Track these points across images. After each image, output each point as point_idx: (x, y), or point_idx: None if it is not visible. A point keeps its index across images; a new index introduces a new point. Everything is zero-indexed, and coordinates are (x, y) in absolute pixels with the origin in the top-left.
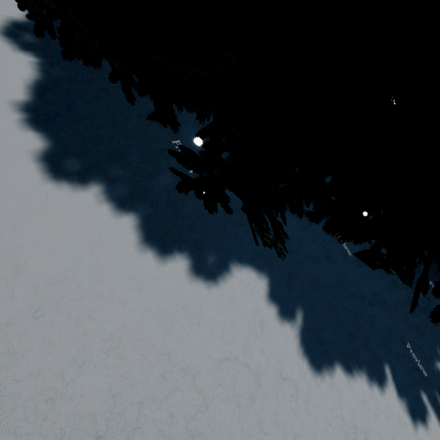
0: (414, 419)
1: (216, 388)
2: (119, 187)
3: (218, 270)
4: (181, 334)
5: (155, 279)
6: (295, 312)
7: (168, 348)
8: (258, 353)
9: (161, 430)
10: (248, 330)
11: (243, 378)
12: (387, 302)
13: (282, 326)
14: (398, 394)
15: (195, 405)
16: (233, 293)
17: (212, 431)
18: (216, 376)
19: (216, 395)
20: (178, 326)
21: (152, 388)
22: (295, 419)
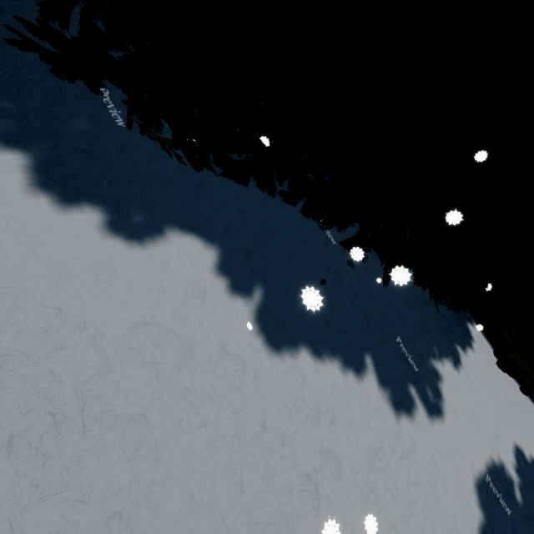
0: (397, 410)
1: (127, 351)
2: (5, 120)
3: (146, 231)
4: (81, 290)
5: (48, 227)
6: (253, 289)
7: (58, 302)
8: (194, 324)
9: (34, 387)
10: (183, 298)
11: (169, 346)
12: (377, 295)
13: (232, 300)
14: (379, 385)
15: (92, 366)
16: (166, 258)
17: (115, 396)
18: (129, 340)
19: (126, 360)
20: (77, 282)
21: (27, 342)
22: (239, 395)
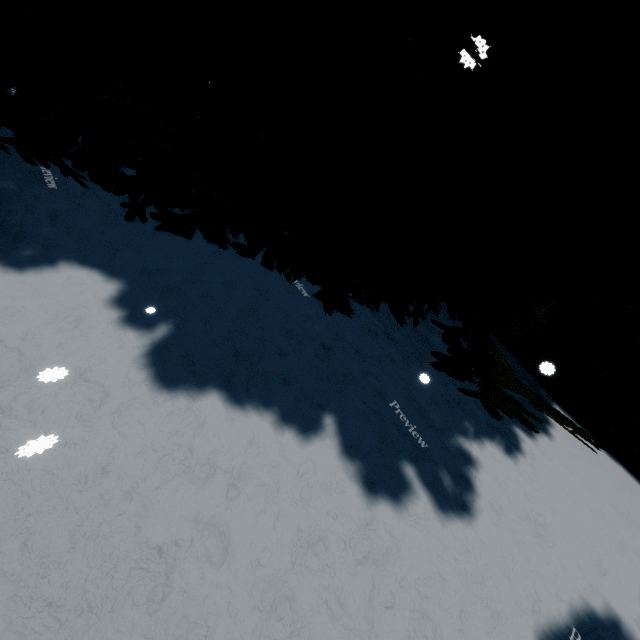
0: (372, 491)
1: None
2: None
3: (33, 262)
4: None
5: None
6: (158, 324)
7: None
8: (52, 346)
9: None
10: (49, 321)
11: (1, 362)
12: (365, 352)
13: (120, 330)
14: (343, 454)
15: None
16: (45, 284)
17: None
18: None
19: None
20: None
21: None
22: (81, 428)
